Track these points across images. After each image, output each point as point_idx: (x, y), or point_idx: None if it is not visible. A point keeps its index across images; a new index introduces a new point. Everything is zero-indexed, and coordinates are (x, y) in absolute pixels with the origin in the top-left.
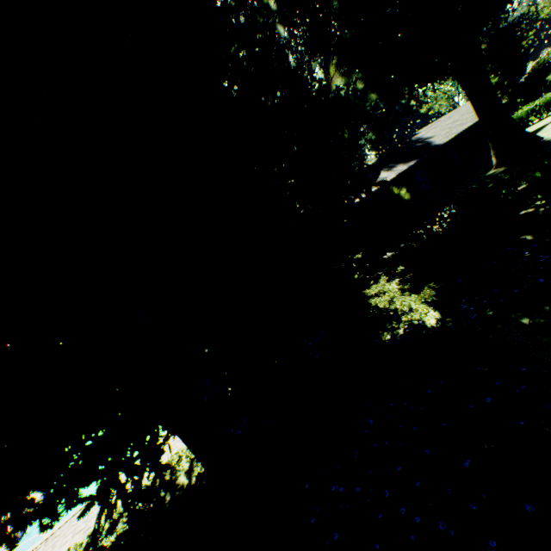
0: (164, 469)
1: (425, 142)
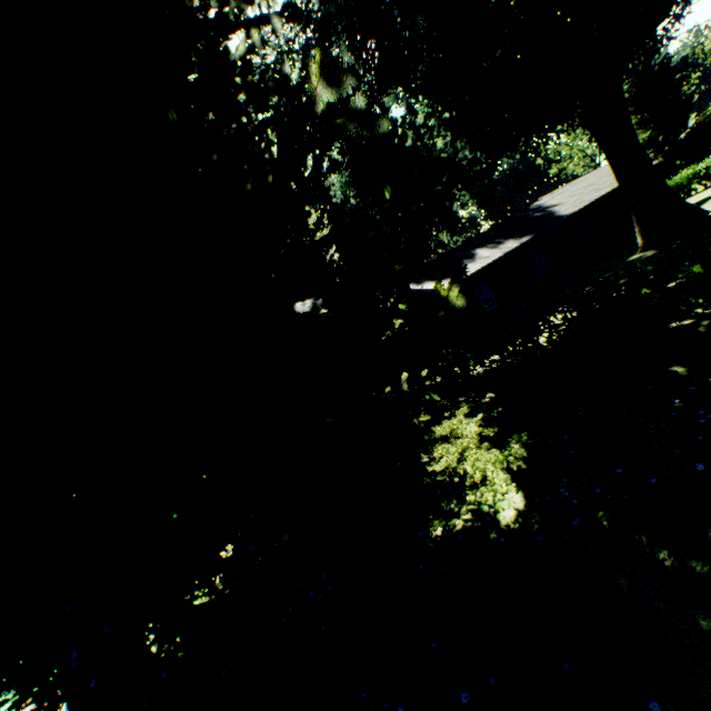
0: None
1: (547, 211)
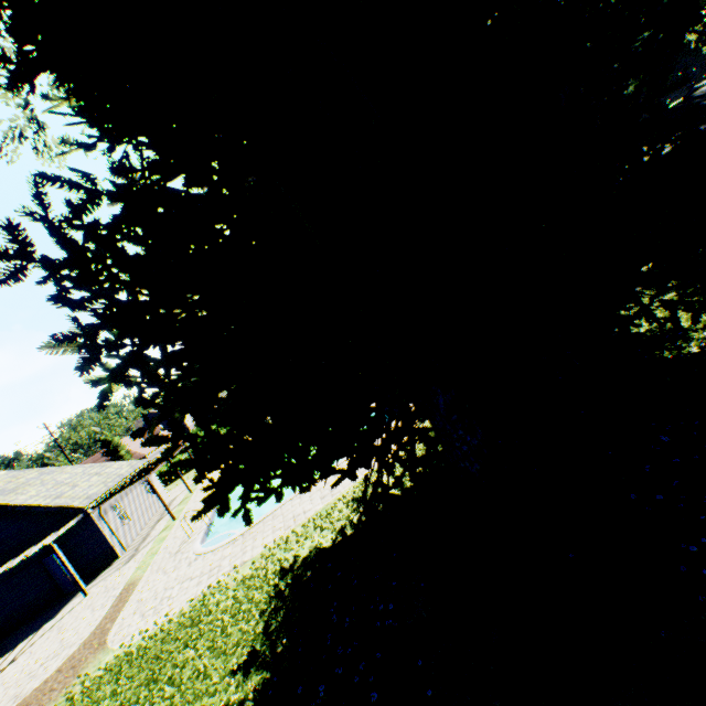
0: (435, 444)
1: None
